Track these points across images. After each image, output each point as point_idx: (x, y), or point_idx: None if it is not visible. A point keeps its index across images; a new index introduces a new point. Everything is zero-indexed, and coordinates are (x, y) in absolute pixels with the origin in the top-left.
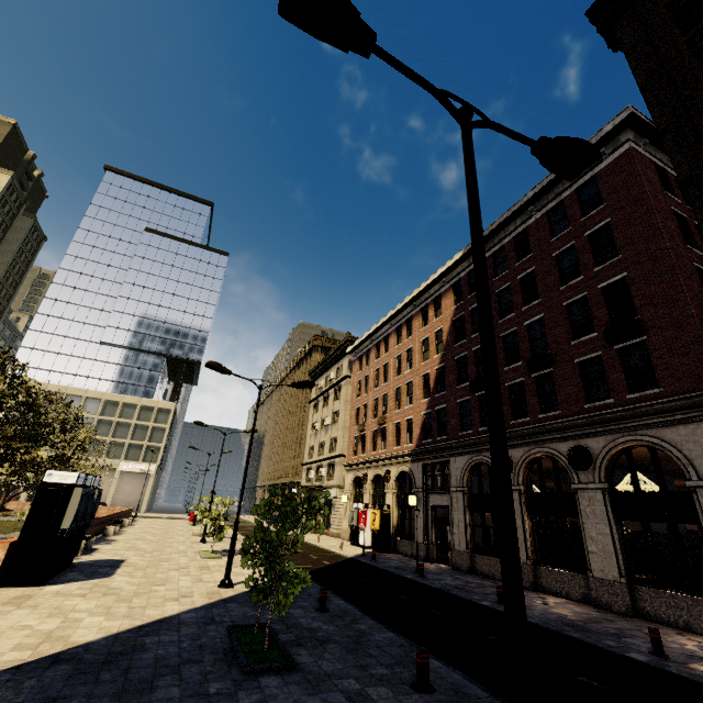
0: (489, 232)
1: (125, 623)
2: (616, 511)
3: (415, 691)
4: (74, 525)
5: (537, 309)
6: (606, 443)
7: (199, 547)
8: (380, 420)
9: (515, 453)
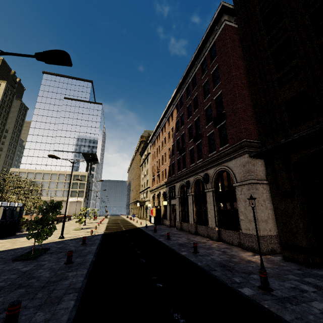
0: (183, 77)
1: (1, 249)
2: (217, 199)
3: (63, 264)
4: (4, 220)
5: (197, 113)
6: (214, 171)
7: (79, 227)
8: (157, 170)
9: (191, 179)
